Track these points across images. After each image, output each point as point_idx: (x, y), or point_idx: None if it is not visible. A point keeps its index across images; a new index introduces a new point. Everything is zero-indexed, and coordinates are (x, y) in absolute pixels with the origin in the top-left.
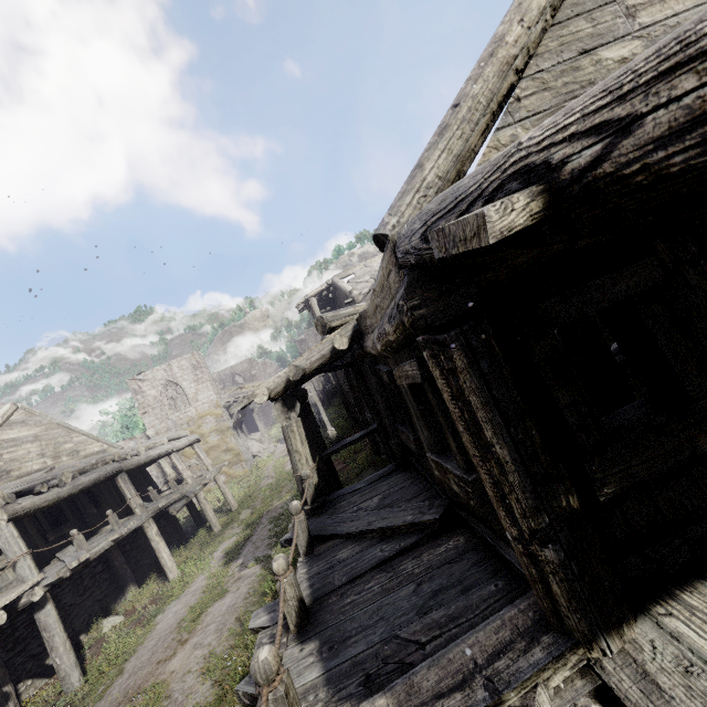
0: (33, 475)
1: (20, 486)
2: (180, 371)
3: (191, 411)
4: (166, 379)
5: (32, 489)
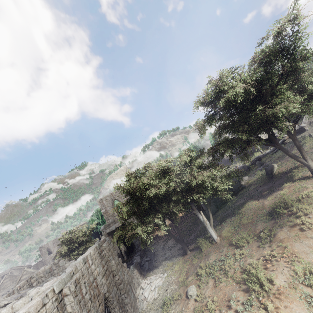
0: (8, 287)
1: (5, 292)
2: (50, 244)
3: (52, 254)
4: (47, 247)
5: (6, 293)
